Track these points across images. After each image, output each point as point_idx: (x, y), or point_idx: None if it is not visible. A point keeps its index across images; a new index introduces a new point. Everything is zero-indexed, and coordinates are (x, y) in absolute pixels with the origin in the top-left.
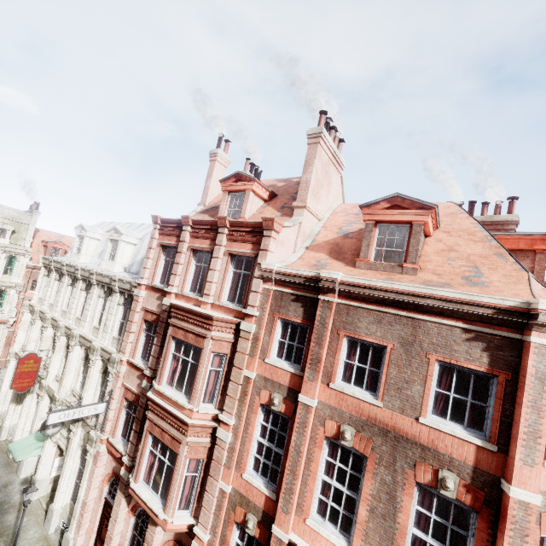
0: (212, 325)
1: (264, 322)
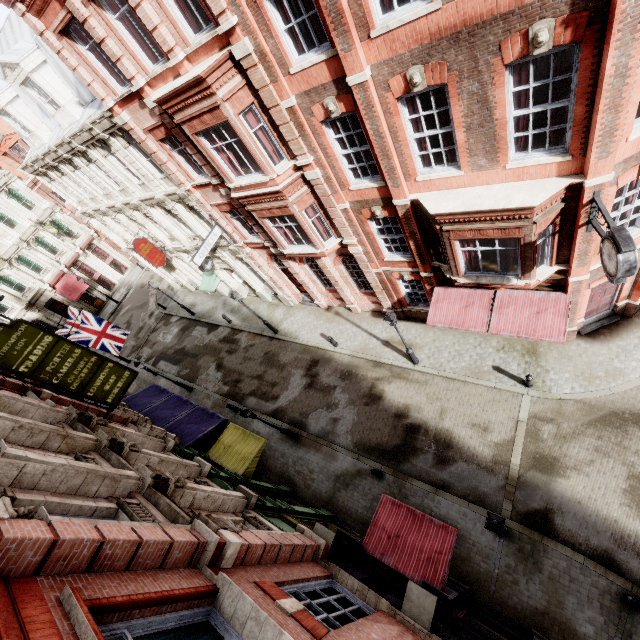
0: (210, 86)
1: (252, 23)
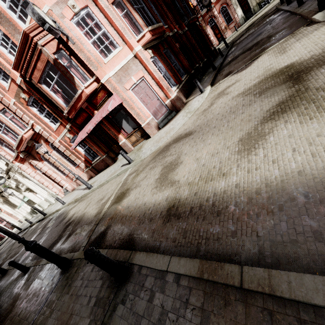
0: None
1: None
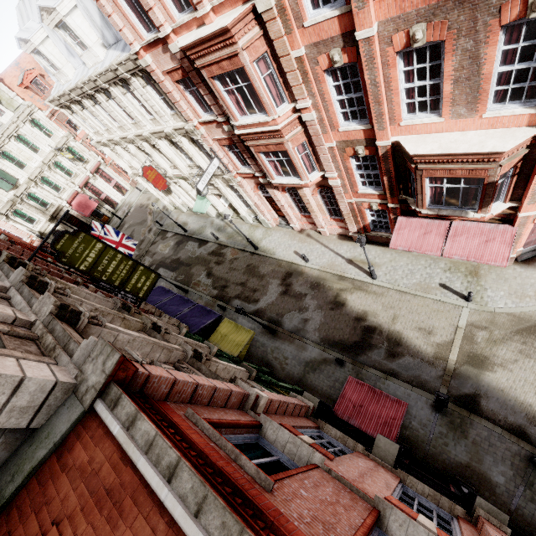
0: (233, 36)
1: None
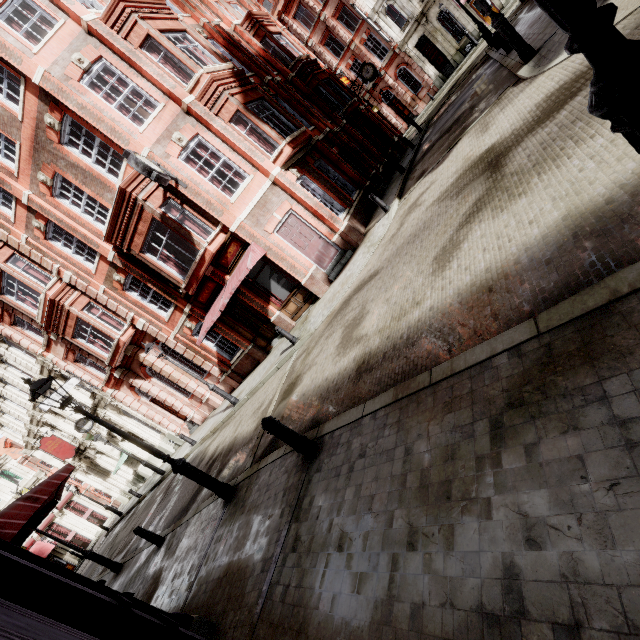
0: None
1: None
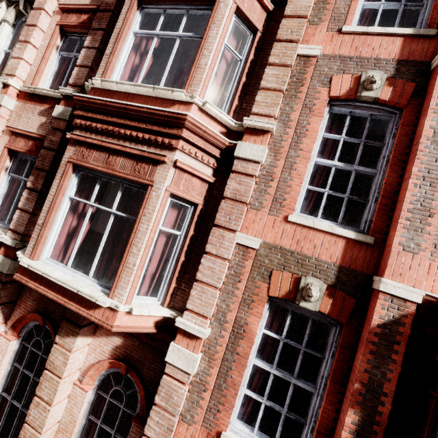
0: None
1: None
